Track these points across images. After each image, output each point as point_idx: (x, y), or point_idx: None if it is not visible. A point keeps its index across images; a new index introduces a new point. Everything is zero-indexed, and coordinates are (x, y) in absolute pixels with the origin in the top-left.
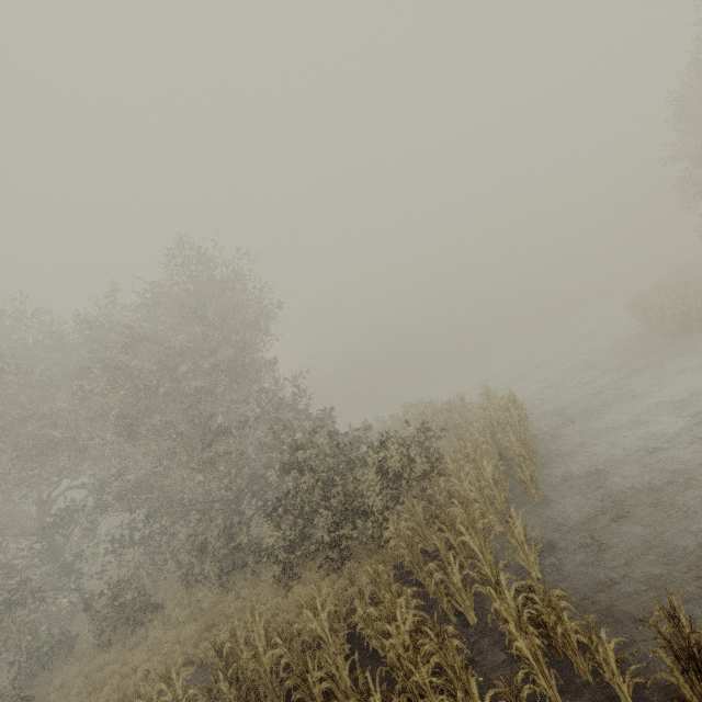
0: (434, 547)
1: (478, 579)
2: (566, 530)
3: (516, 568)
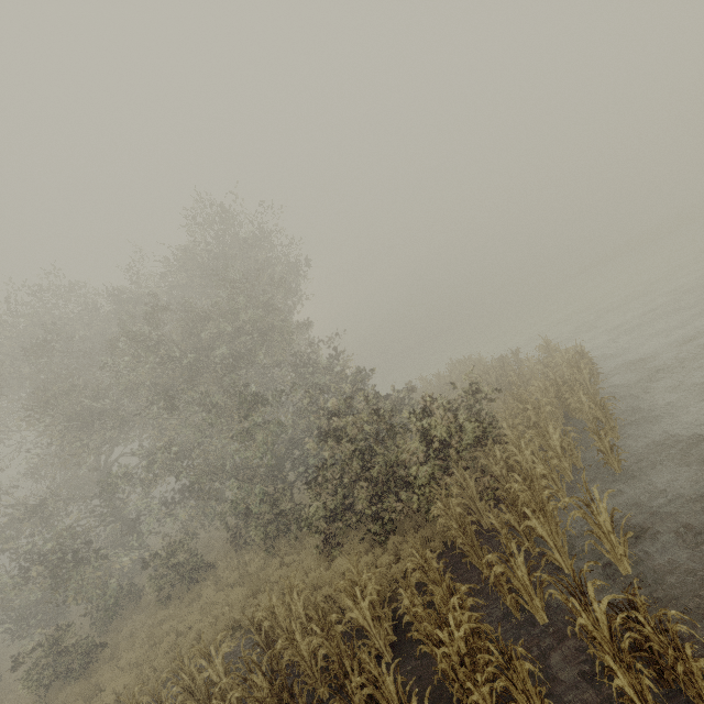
0: (491, 527)
1: (555, 585)
2: (663, 512)
3: (595, 557)
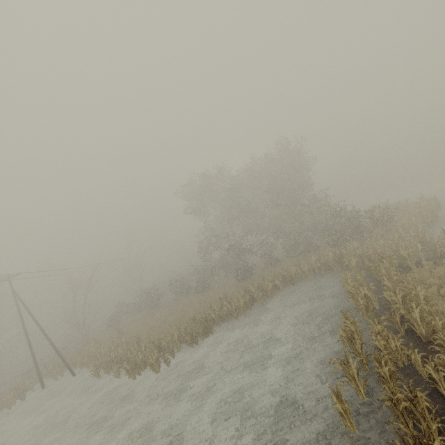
0: None
1: (404, 233)
2: (439, 234)
3: None
